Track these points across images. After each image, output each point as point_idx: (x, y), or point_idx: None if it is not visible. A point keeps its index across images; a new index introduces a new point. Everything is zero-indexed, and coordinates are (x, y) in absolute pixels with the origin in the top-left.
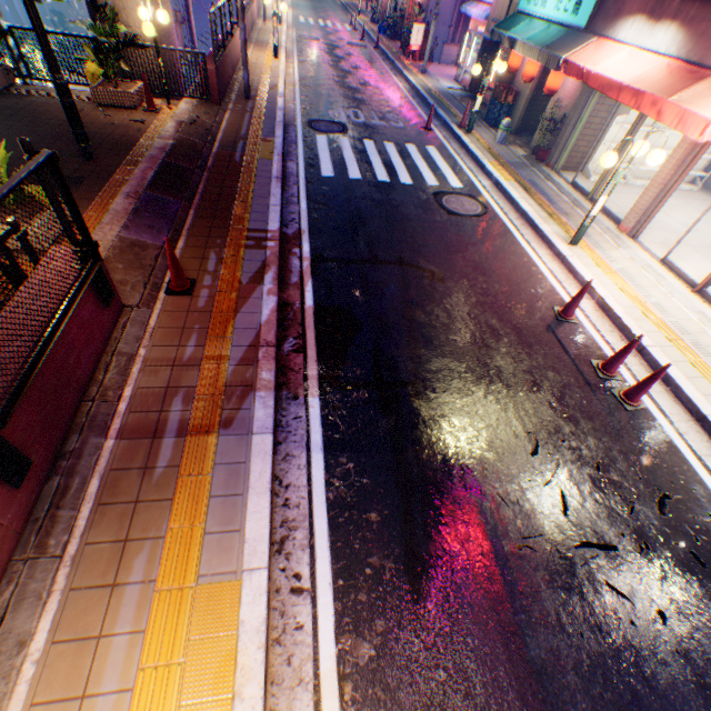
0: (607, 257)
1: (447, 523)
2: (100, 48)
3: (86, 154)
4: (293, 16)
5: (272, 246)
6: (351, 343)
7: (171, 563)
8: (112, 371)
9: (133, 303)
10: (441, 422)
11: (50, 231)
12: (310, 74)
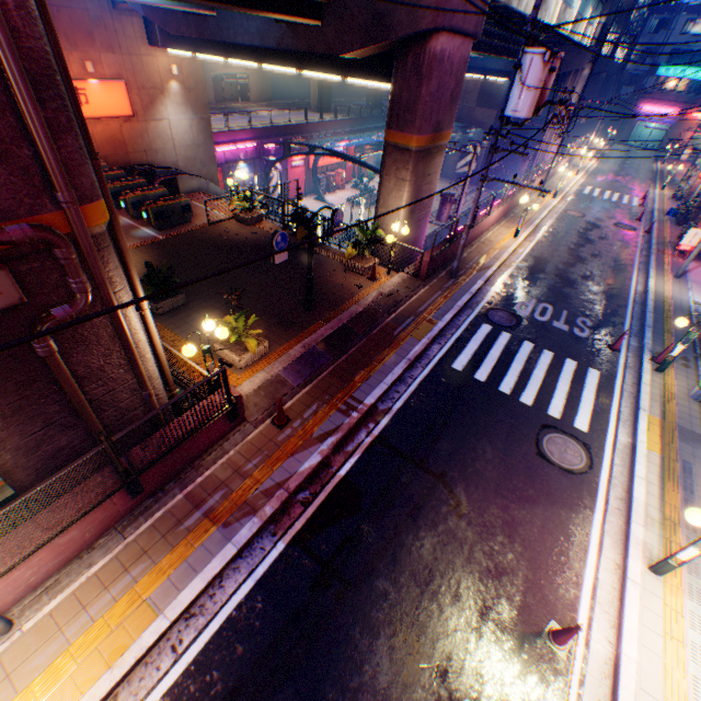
0: (695, 616)
1: (270, 700)
2: (356, 245)
3: (307, 308)
4: (581, 184)
5: (354, 416)
6: (339, 521)
7: (148, 579)
8: (212, 456)
9: (251, 420)
10: (337, 630)
11: (249, 360)
12: (537, 256)
